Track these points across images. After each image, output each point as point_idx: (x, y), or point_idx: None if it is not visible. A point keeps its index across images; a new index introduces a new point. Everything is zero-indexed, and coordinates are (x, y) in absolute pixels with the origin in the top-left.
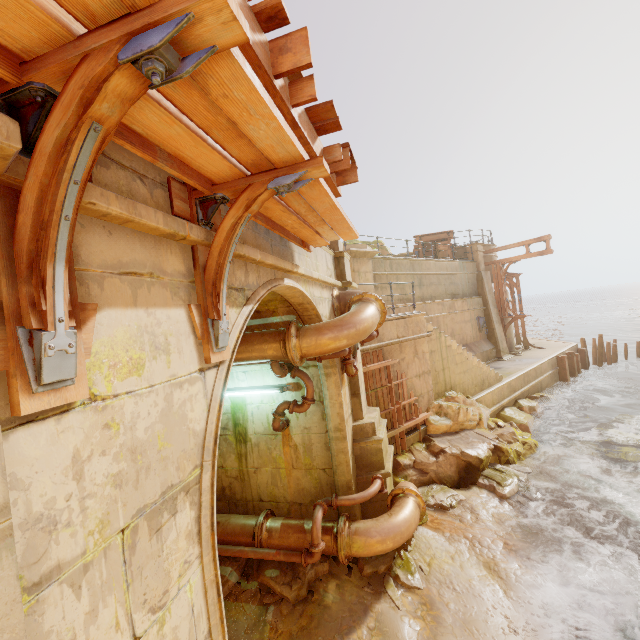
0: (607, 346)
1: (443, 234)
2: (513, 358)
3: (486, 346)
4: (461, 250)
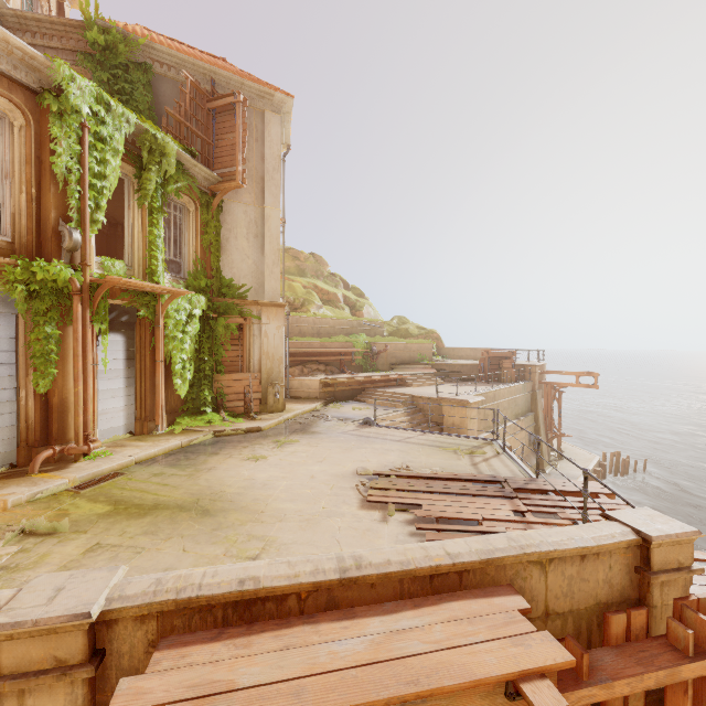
0: (623, 462)
1: (508, 352)
2: (553, 471)
3: (534, 459)
4: (520, 367)
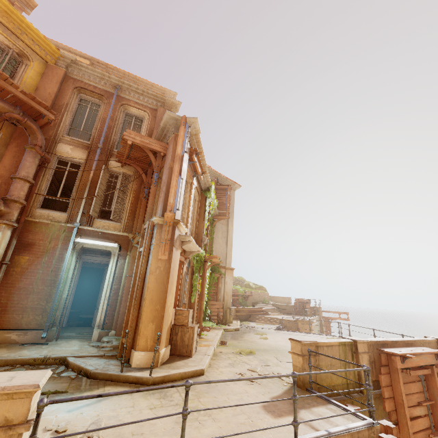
0: None
1: (307, 300)
2: None
3: None
4: (312, 308)
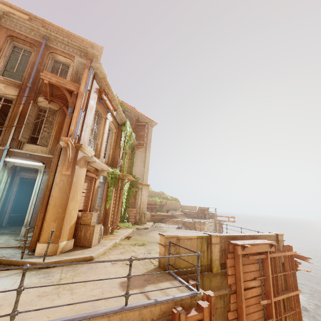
0: None
1: (206, 208)
2: None
3: None
4: (210, 214)
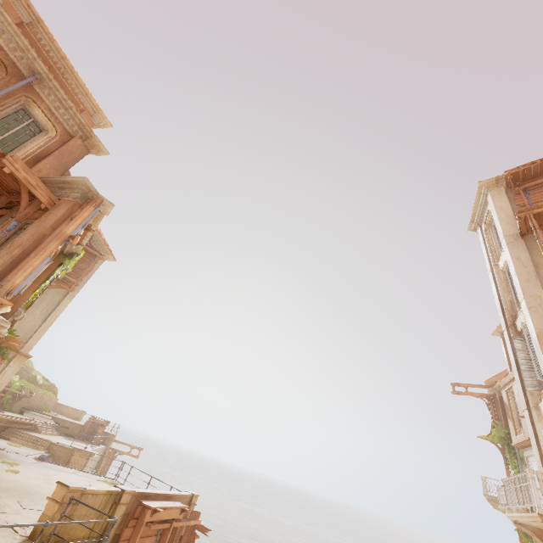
0: None
1: (105, 422)
2: None
3: None
4: (105, 434)
